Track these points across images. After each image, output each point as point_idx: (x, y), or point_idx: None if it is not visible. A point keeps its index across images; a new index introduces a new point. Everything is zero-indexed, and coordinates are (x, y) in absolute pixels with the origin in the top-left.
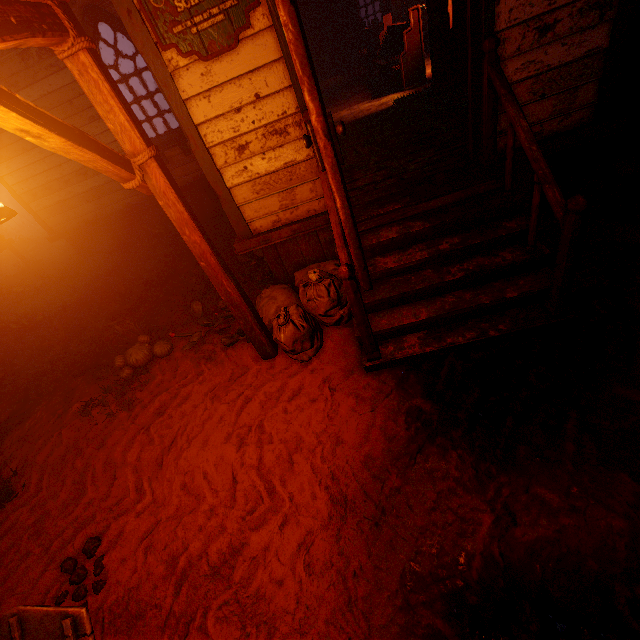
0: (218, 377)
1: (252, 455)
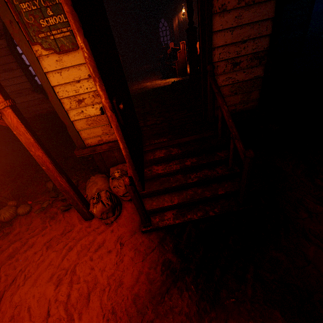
0: (55, 231)
1: (64, 293)
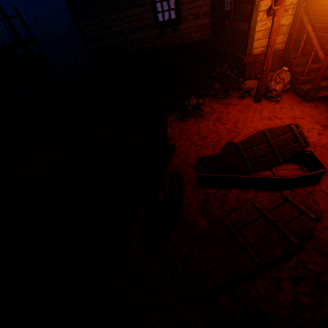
0: (238, 108)
1: (279, 121)
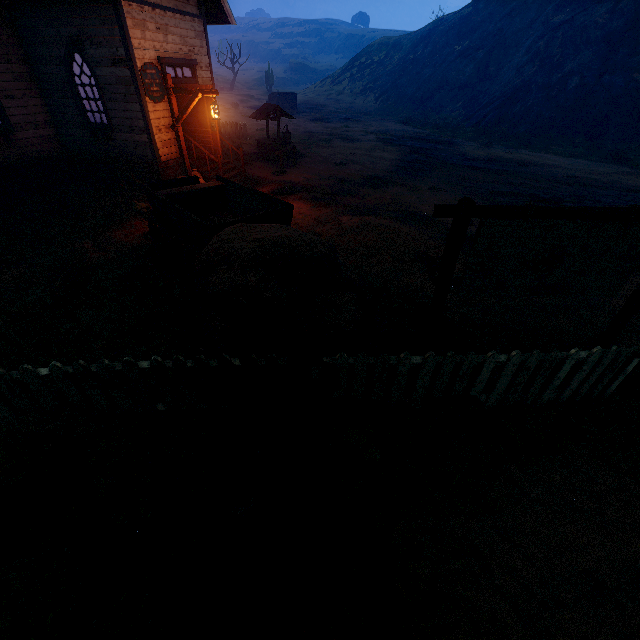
0: None
1: None
